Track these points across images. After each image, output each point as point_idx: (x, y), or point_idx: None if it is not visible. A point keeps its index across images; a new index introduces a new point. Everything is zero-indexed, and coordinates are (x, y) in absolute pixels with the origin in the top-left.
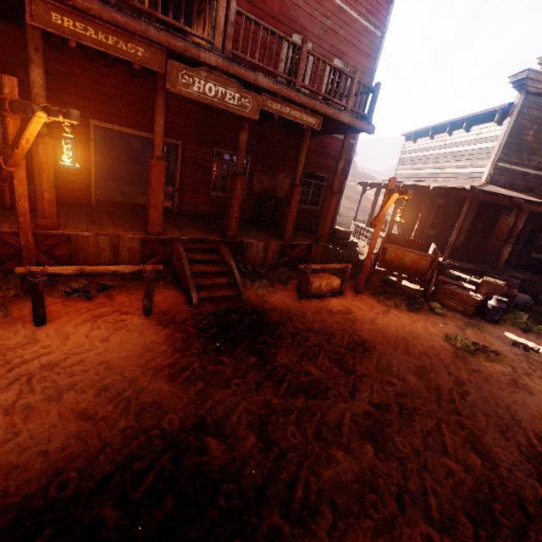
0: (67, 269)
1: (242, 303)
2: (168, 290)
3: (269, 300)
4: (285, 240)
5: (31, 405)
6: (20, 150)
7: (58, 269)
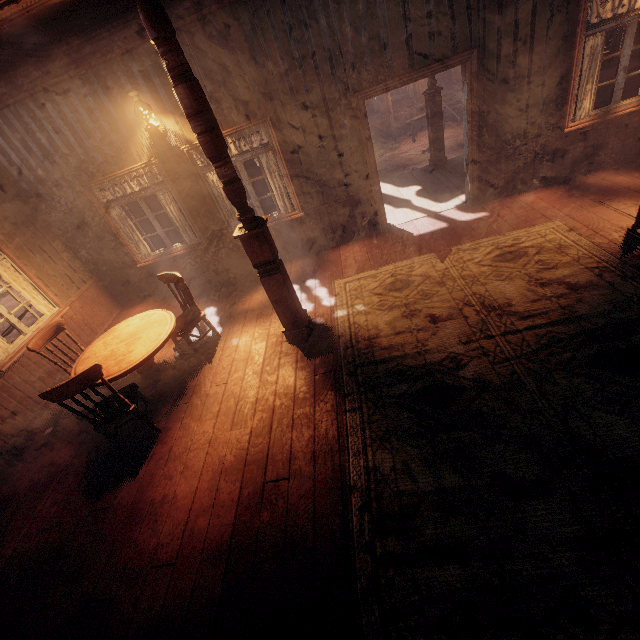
0: (418, 117)
1: None
2: None
3: None
4: None
5: None
6: None
7: (415, 118)
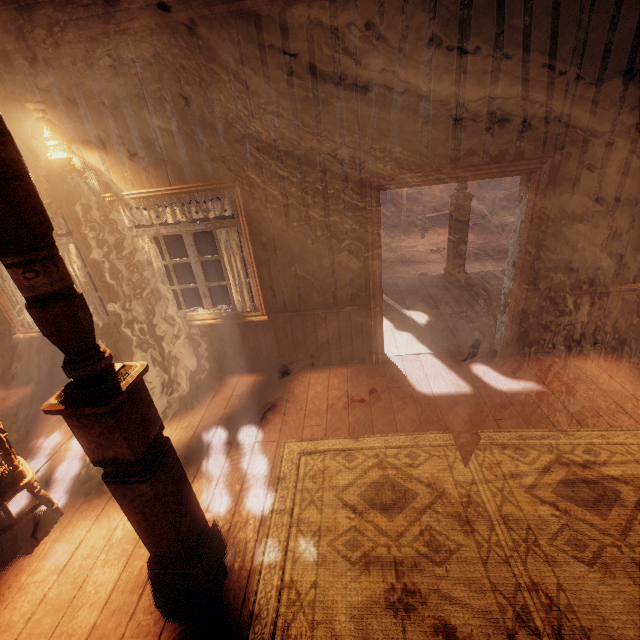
0: (430, 215)
1: (492, 224)
2: None
3: (506, 222)
4: (506, 190)
5: None
6: None
7: (428, 215)
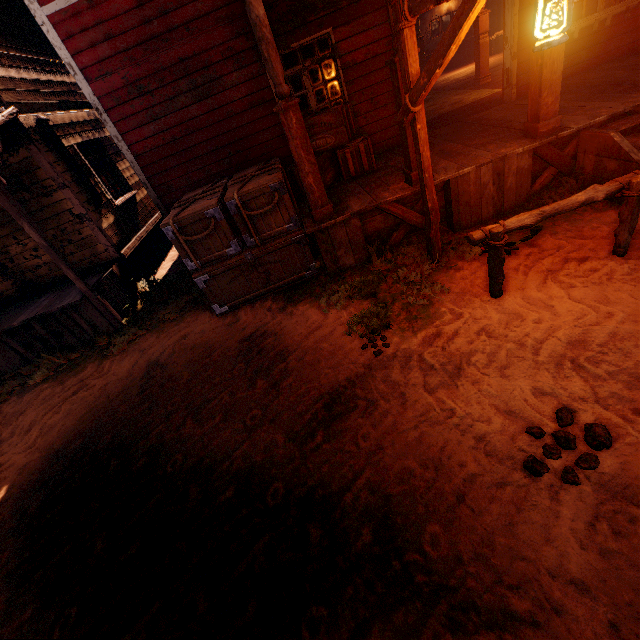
0: (524, 219)
1: None
2: (601, 212)
3: None
4: None
5: (620, 396)
6: (440, 68)
7: (514, 222)
